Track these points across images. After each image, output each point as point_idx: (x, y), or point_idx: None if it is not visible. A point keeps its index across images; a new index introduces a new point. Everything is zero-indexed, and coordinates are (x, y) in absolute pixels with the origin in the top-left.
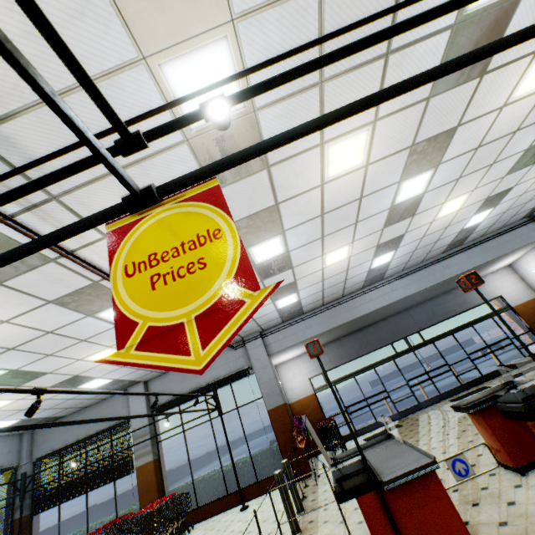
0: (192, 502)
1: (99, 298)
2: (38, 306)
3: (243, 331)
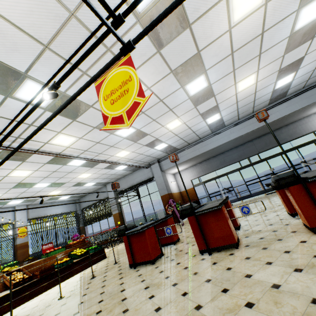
0: None
1: (62, 160)
2: (43, 165)
3: (147, 160)
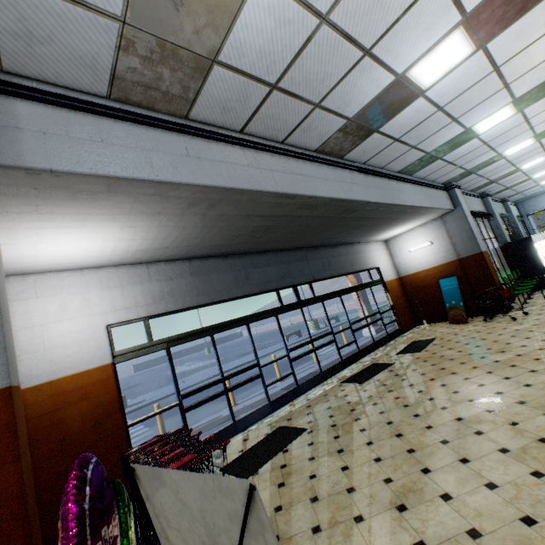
0: None
1: None
2: None
3: None
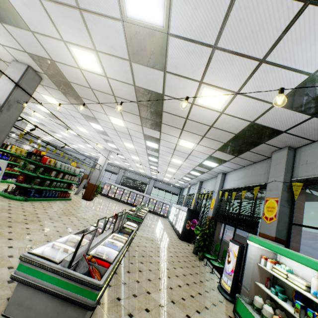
0: None
1: None
2: None
3: None
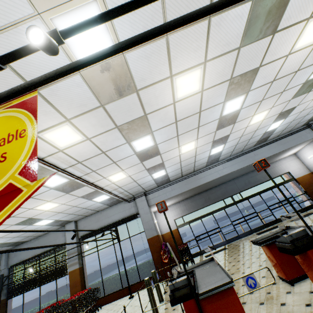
0: (102, 293)
1: None
2: None
3: (133, 192)
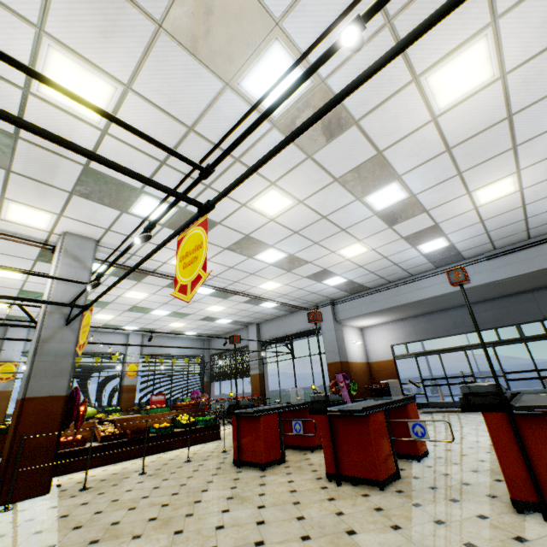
0: None
1: None
2: (161, 288)
3: (312, 299)
